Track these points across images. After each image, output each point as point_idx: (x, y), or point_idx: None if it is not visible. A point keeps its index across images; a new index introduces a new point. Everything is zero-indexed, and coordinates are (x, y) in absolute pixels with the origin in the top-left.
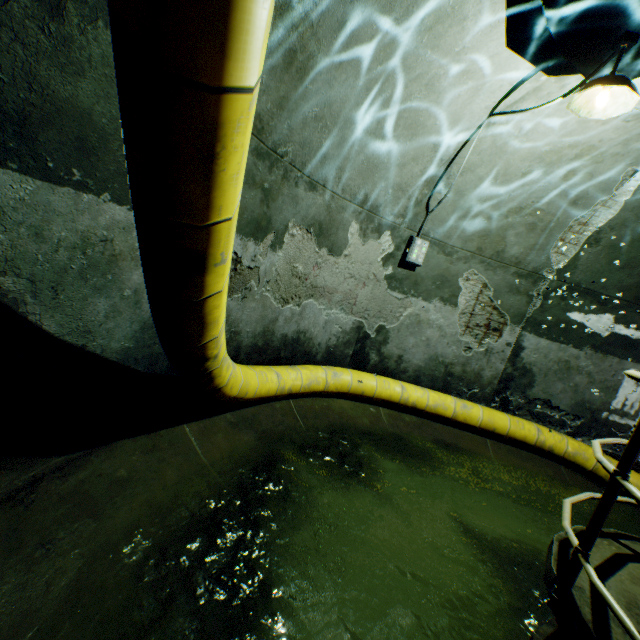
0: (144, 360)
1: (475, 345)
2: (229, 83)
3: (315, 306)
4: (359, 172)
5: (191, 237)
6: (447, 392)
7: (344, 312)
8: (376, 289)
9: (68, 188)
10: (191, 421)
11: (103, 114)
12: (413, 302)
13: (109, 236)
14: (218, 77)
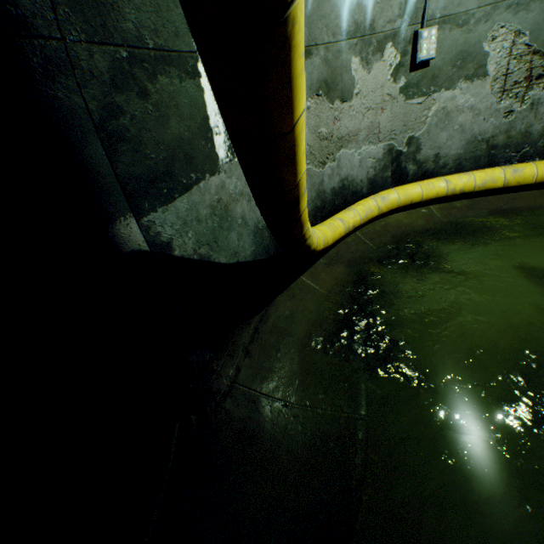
0: (262, 252)
1: (516, 106)
2: (295, 120)
3: (346, 154)
4: (341, 5)
5: (290, 194)
6: (493, 165)
7: (372, 144)
8: (394, 107)
9: (194, 187)
10: (303, 273)
11: (184, 130)
12: (435, 98)
13: (218, 197)
14: (291, 124)
